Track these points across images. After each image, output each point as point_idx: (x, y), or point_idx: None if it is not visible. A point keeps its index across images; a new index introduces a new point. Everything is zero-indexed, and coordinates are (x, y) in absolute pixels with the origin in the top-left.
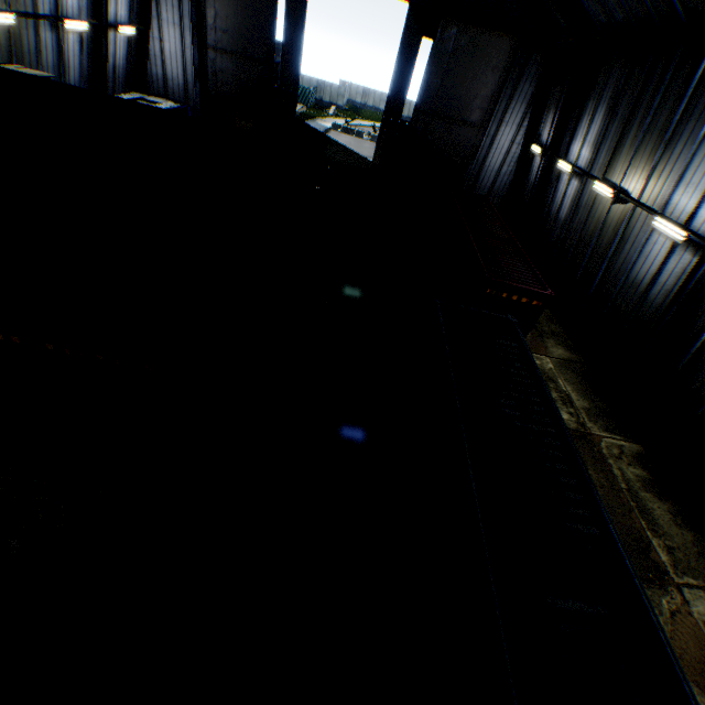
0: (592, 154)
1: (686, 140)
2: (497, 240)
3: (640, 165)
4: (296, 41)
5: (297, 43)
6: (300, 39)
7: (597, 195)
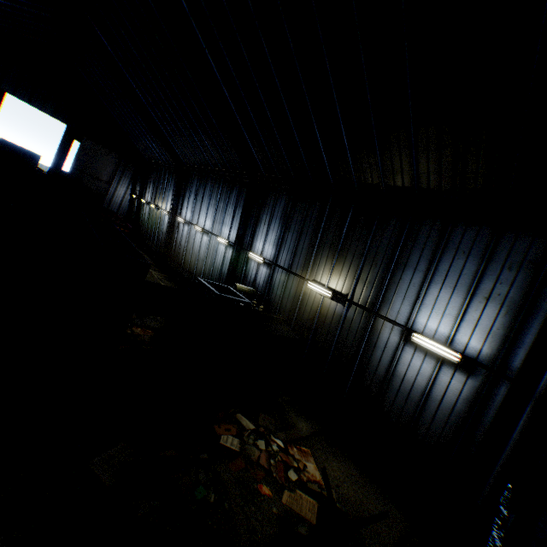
0: (151, 197)
1: (168, 191)
2: (115, 217)
3: (161, 198)
4: None
5: None
6: None
7: (154, 209)
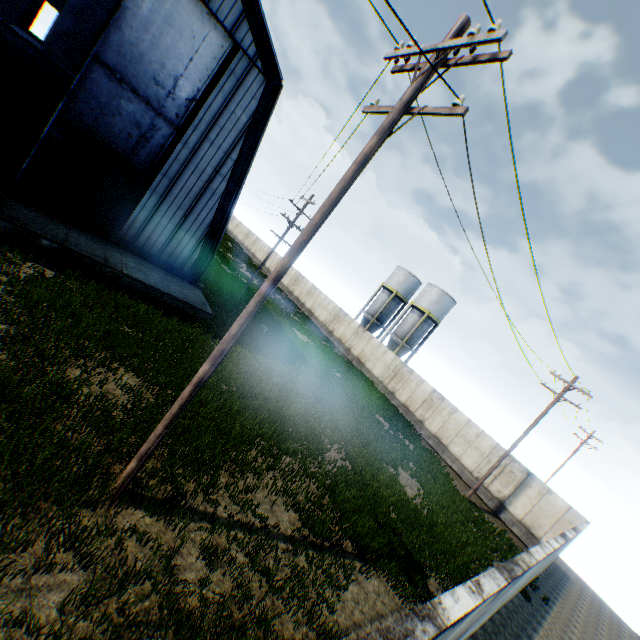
0: None
1: None
2: None
3: None
4: (31, 20)
5: (32, 22)
6: (34, 21)
7: None
